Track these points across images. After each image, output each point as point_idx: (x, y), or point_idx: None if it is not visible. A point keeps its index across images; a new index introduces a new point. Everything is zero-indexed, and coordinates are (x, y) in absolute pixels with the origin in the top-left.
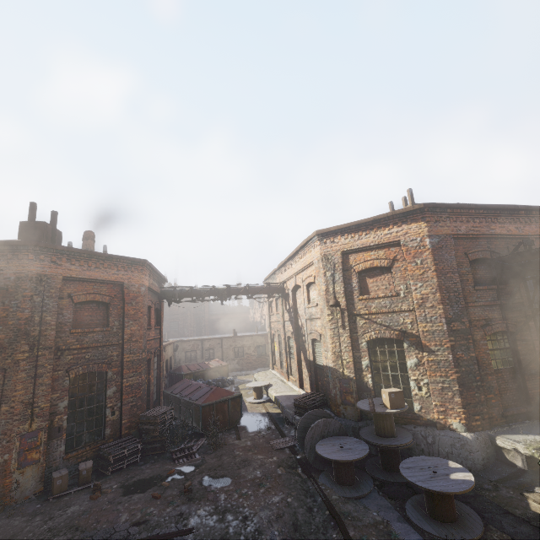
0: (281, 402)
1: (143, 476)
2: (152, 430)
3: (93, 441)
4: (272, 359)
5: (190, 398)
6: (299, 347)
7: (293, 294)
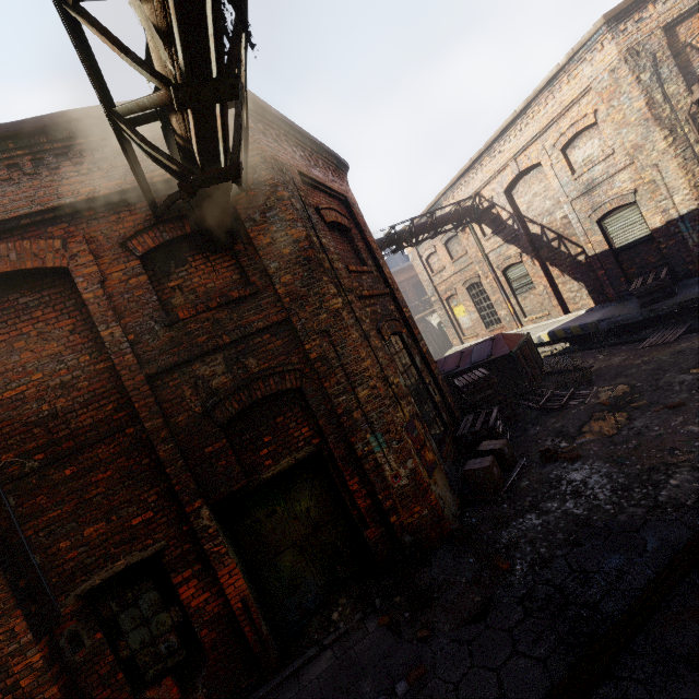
0: (582, 323)
1: (575, 424)
2: (491, 396)
3: (441, 434)
4: (455, 332)
5: (472, 363)
6: (543, 264)
7: (507, 196)
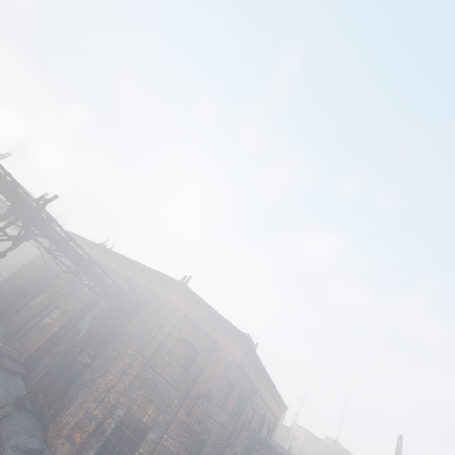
0: None
1: None
2: None
3: None
4: None
5: None
6: None
7: None
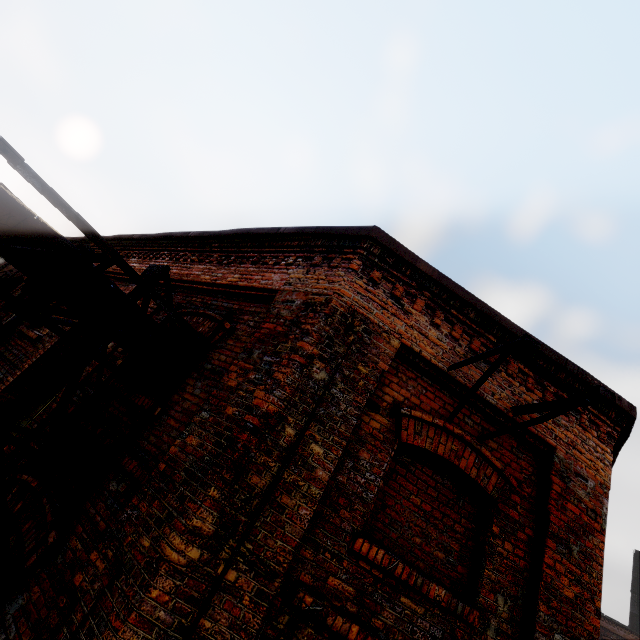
0: None
1: None
2: None
3: None
4: None
5: None
6: None
7: None
